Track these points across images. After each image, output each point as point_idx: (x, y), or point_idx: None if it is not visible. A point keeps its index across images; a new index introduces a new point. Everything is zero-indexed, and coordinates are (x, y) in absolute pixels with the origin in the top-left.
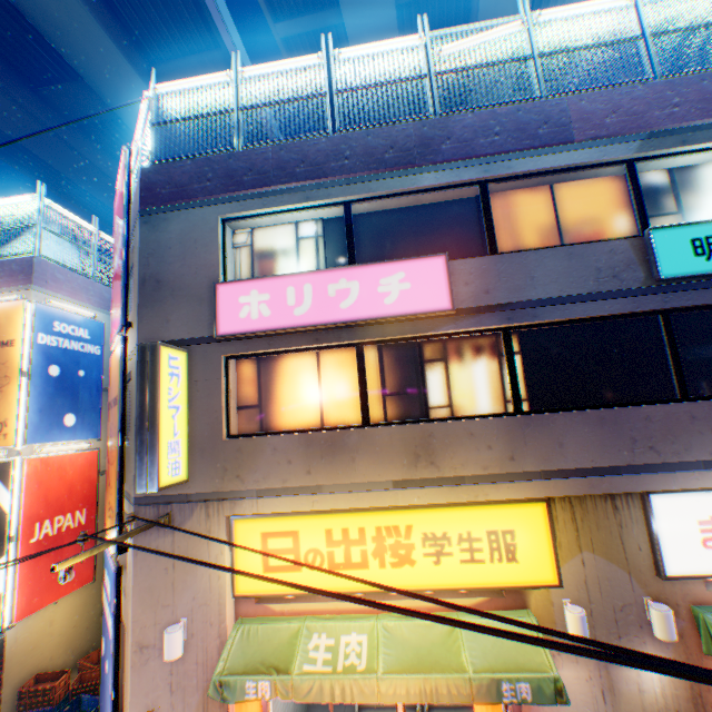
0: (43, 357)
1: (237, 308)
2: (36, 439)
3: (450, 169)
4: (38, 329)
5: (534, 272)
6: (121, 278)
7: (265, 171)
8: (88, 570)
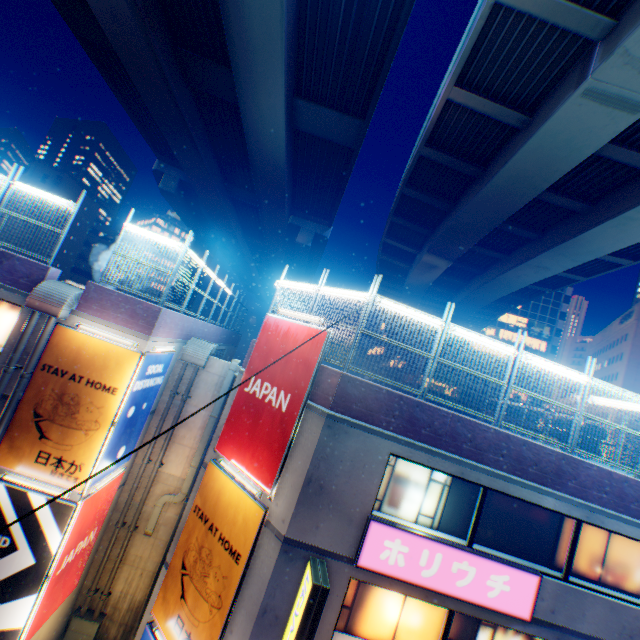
0: (130, 402)
1: (380, 547)
2: (96, 480)
3: (565, 501)
4: (138, 378)
5: (586, 609)
6: (278, 445)
7: (439, 432)
8: (77, 579)
